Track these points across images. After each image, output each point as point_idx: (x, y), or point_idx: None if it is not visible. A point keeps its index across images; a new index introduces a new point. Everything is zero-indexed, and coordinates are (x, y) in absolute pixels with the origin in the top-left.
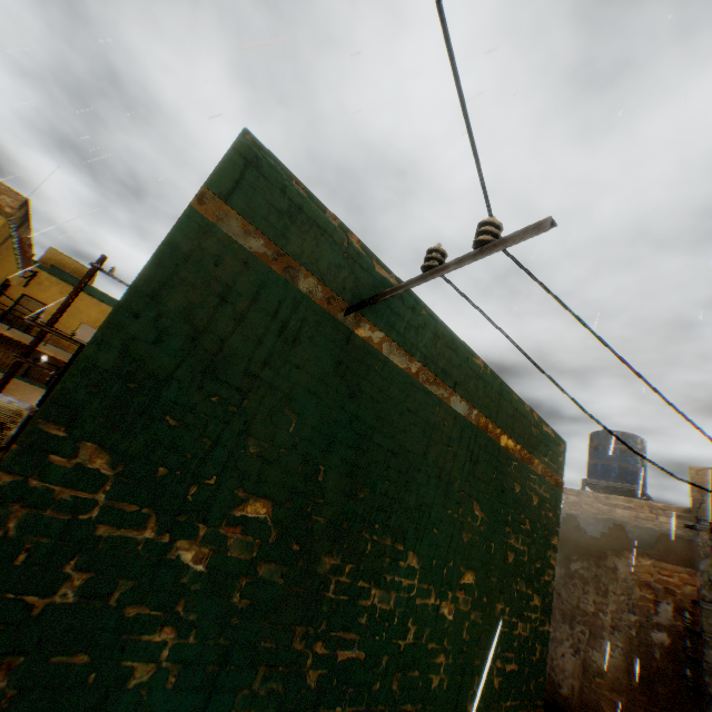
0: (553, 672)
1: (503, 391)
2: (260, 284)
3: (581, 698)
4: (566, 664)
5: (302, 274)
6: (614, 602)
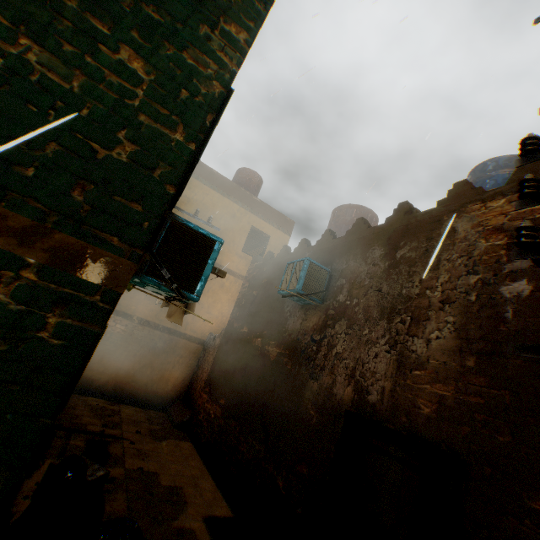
0: (363, 380)
1: None
2: None
3: (392, 403)
4: (379, 367)
5: None
6: (448, 271)
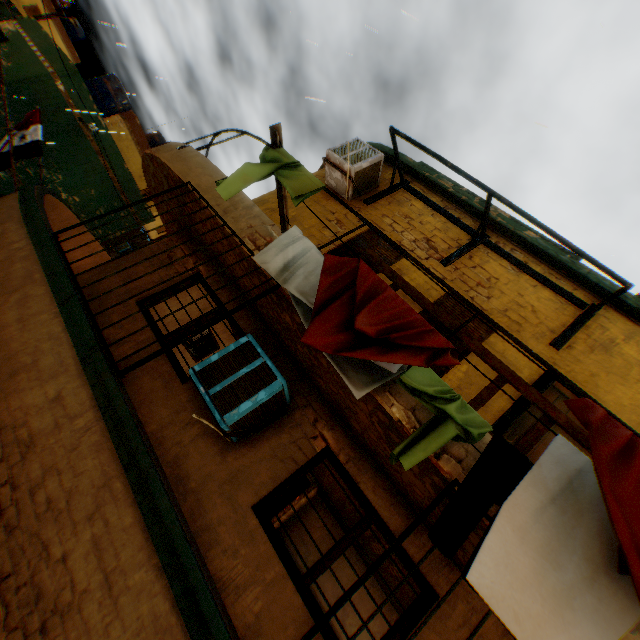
0: None
1: (132, 181)
2: (59, 98)
3: None
4: None
5: (73, 103)
6: None
